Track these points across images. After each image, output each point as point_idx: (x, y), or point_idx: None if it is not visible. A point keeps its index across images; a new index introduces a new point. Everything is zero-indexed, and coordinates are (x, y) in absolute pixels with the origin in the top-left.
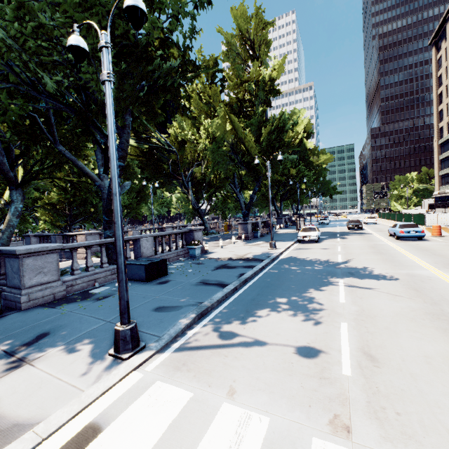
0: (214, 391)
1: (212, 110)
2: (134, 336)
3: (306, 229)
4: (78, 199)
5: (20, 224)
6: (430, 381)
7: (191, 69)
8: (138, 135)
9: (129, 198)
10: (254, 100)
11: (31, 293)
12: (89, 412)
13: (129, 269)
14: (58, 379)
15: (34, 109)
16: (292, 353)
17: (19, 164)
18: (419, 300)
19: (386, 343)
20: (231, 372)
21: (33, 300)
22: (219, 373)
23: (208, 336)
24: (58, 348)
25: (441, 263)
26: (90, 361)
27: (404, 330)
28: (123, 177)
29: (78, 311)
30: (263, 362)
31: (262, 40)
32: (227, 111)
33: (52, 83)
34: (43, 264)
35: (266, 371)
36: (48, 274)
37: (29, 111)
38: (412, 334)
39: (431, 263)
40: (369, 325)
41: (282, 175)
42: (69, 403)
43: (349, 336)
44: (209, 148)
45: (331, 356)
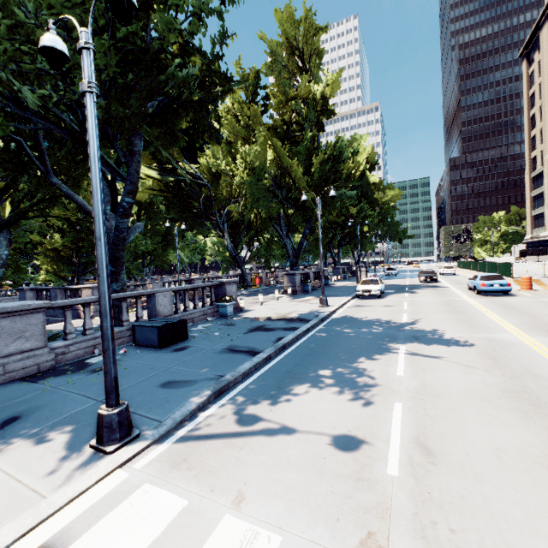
0: (216, 498)
1: (252, 135)
2: (123, 422)
3: (367, 281)
4: (87, 244)
5: (15, 274)
6: (499, 484)
7: (220, 83)
8: (162, 165)
9: (153, 243)
10: (303, 123)
11: (8, 364)
12: (46, 529)
13: (138, 332)
14: (16, 481)
15: (20, 132)
16: (326, 444)
17: (3, 200)
18: (496, 373)
19: (448, 431)
20: (243, 470)
21: (10, 373)
22: (228, 472)
23: (223, 421)
24: (27, 437)
25: (529, 324)
26: (64, 456)
27: (473, 412)
28: (145, 217)
29: (64, 387)
30: (287, 457)
31: (313, 49)
32: (269, 136)
33: (34, 98)
34: (24, 326)
35: (289, 469)
36: (30, 339)
37: (14, 133)
38: (482, 419)
39: (516, 324)
40: (430, 406)
41: (340, 214)
42: (22, 515)
43: (402, 421)
44: (247, 181)
45: (376, 448)
